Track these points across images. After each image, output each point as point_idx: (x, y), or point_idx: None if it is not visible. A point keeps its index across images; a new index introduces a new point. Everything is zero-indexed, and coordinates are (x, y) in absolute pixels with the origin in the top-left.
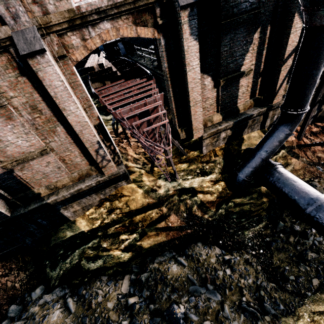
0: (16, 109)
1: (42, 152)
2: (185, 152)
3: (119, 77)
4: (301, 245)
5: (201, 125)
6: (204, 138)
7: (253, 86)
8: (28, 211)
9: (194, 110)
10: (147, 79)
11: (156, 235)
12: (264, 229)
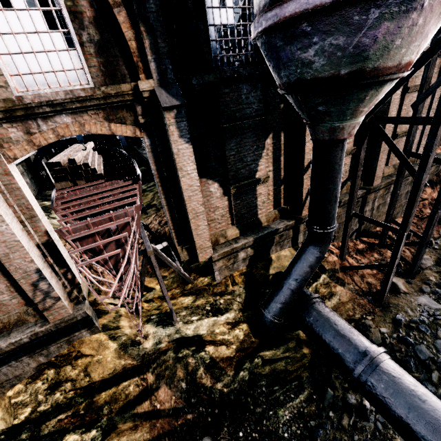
0: None
1: None
2: (190, 279)
3: (99, 175)
4: (360, 432)
5: (208, 243)
6: (215, 260)
7: (275, 194)
8: None
9: (196, 223)
10: (133, 182)
11: (133, 429)
12: (306, 404)
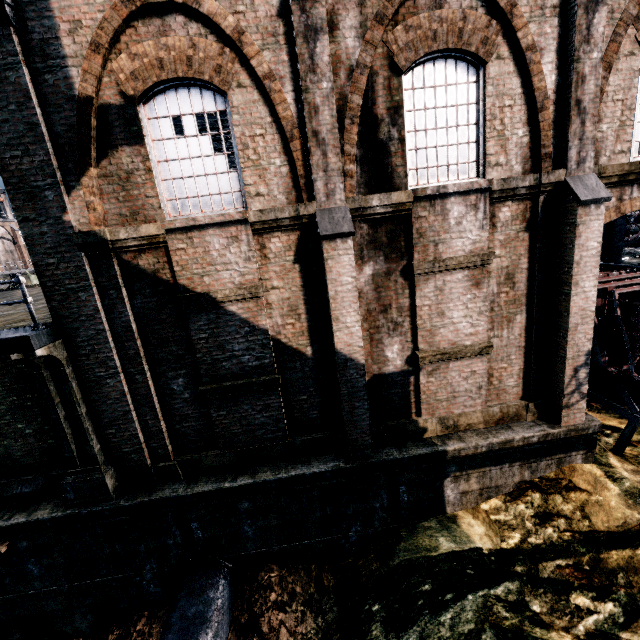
0: (488, 273)
1: (484, 350)
2: None
3: None
4: None
5: None
6: None
7: None
8: (408, 457)
9: None
10: None
11: None
12: None
